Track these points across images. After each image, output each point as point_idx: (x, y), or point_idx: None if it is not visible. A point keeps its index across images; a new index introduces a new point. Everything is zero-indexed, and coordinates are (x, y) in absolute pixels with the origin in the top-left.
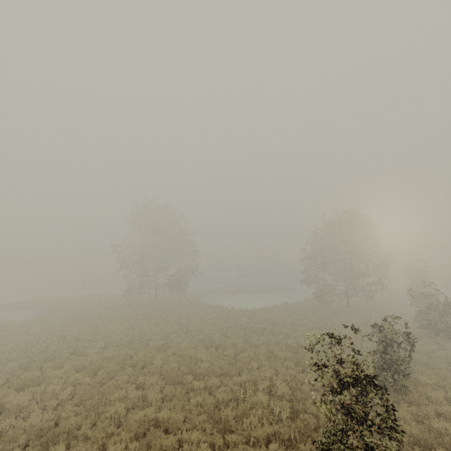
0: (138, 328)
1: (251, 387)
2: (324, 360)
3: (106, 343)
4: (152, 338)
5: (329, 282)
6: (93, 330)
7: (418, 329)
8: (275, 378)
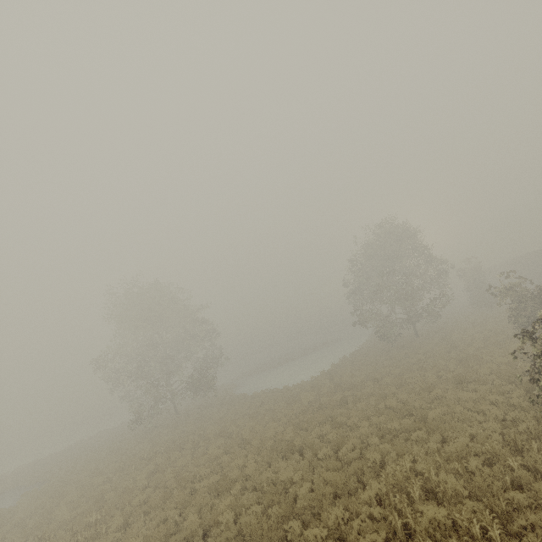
0: (168, 467)
1: (402, 501)
2: (455, 410)
3: (126, 516)
4: (197, 476)
5: (386, 314)
6: (96, 501)
7: (516, 330)
8: (420, 468)
